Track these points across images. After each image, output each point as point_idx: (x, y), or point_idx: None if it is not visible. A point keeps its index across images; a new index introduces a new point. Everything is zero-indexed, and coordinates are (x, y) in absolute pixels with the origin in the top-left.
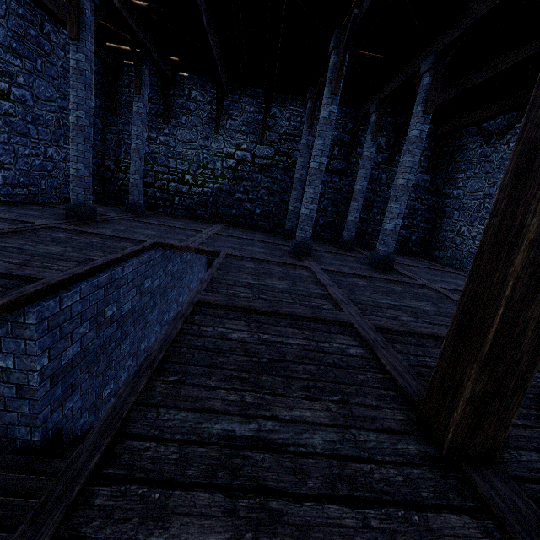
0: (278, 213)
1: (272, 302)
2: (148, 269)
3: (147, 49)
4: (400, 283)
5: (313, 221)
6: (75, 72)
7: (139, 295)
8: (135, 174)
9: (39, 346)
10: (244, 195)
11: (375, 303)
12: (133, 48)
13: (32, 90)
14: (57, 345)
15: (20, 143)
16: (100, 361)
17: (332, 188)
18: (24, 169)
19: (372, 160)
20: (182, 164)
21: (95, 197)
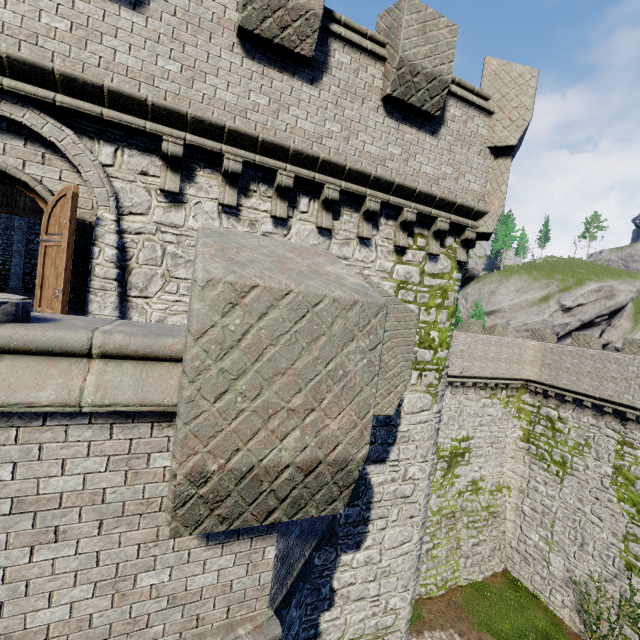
0: None
1: None
2: None
3: None
4: None
5: None
6: None
7: None
8: (16, 267)
9: None
10: None
11: None
12: None
13: None
14: None
15: None
16: None
17: None
18: None
19: None
20: None
21: None
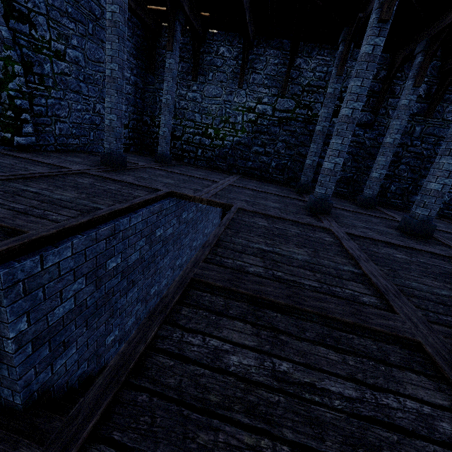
0: (293, 167)
1: (290, 287)
2: (160, 218)
3: (180, 3)
4: (451, 260)
5: (337, 176)
6: (110, 25)
7: (149, 244)
8: (164, 127)
9: (11, 312)
10: (261, 148)
11: (433, 295)
12: (167, 3)
13: (84, 52)
14: (41, 306)
15: (73, 99)
16: (102, 312)
17: (355, 142)
18: (77, 122)
19: (410, 109)
20: (206, 118)
21: (134, 148)
